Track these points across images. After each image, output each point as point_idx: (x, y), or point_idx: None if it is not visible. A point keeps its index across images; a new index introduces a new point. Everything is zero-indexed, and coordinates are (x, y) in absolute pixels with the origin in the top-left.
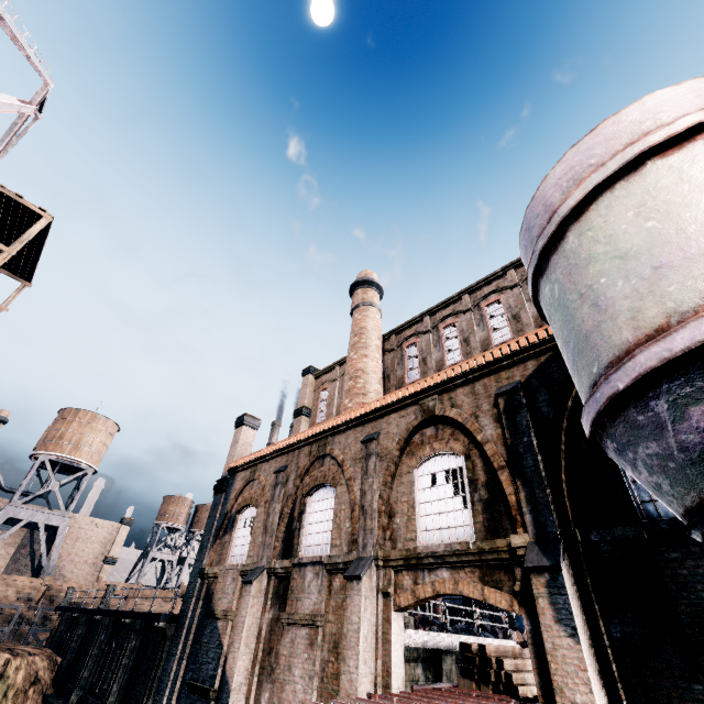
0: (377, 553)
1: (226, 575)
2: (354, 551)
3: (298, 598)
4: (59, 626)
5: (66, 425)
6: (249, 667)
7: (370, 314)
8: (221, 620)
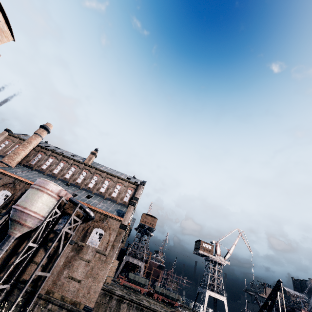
0: None
1: None
2: None
3: None
4: None
5: None
6: None
7: (37, 139)
8: None
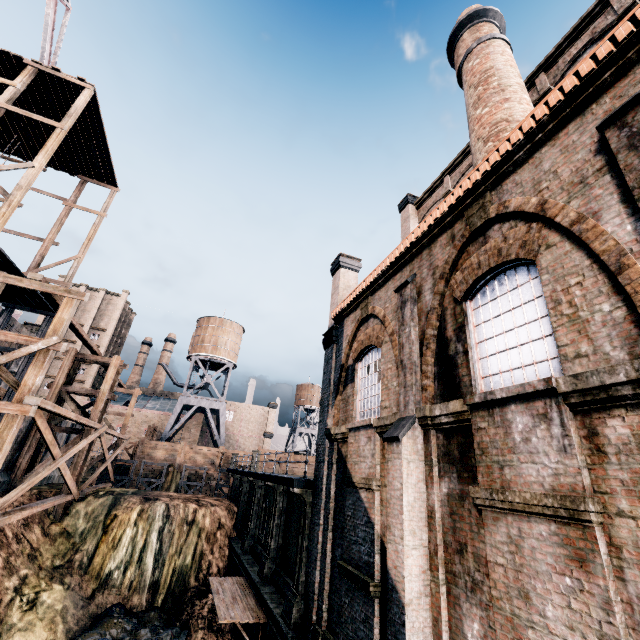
0: None
1: (357, 435)
2: None
3: (503, 464)
4: (233, 483)
5: (204, 331)
6: (425, 567)
7: (494, 48)
8: (364, 491)
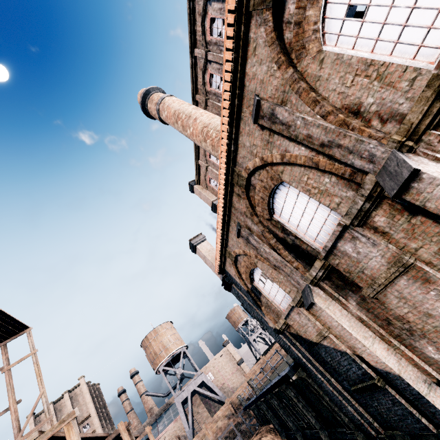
0: (396, 140)
1: (291, 318)
2: (365, 177)
3: (361, 270)
4: (254, 413)
5: (150, 348)
6: (386, 347)
7: (168, 103)
8: (323, 341)
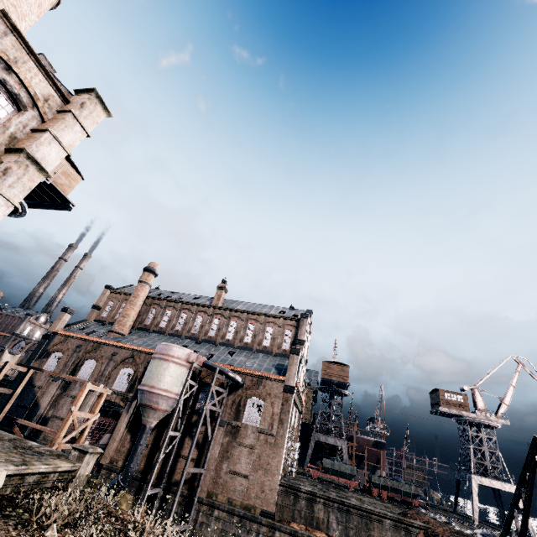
0: None
1: (42, 374)
2: None
3: (72, 390)
4: None
5: None
6: (47, 404)
7: (145, 288)
8: (37, 388)
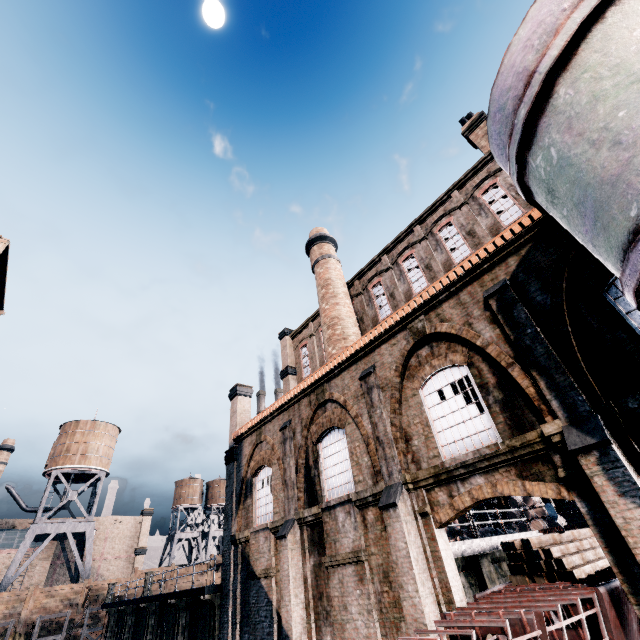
0: (405, 478)
1: (257, 536)
2: (381, 482)
3: (336, 540)
4: (109, 621)
5: (70, 438)
6: (303, 616)
7: (330, 265)
8: (264, 579)
